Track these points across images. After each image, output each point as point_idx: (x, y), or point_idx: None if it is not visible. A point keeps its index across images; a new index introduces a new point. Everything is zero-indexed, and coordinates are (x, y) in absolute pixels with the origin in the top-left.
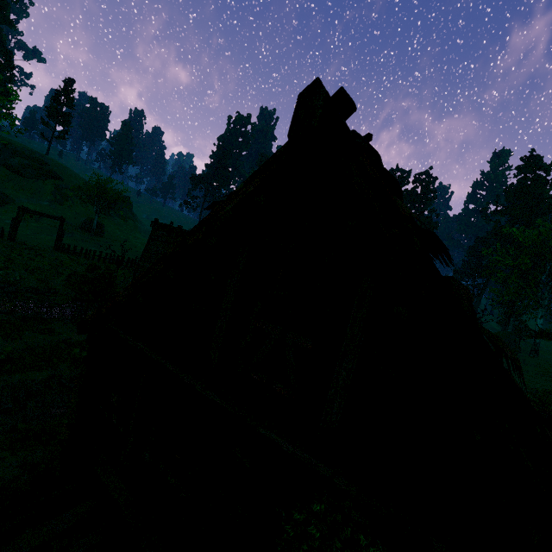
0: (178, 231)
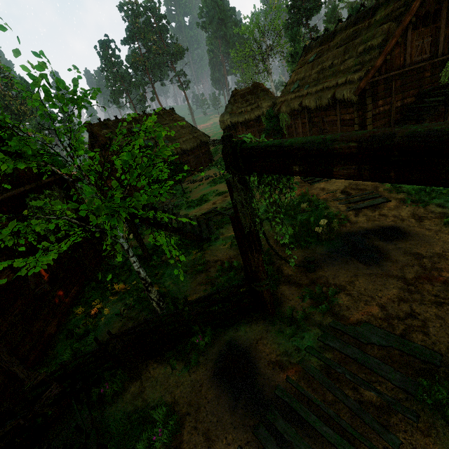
0: (112, 123)
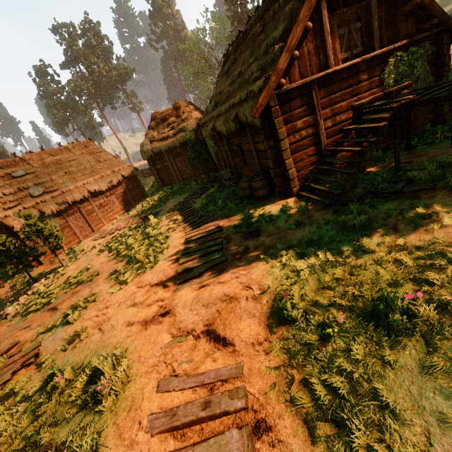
0: None
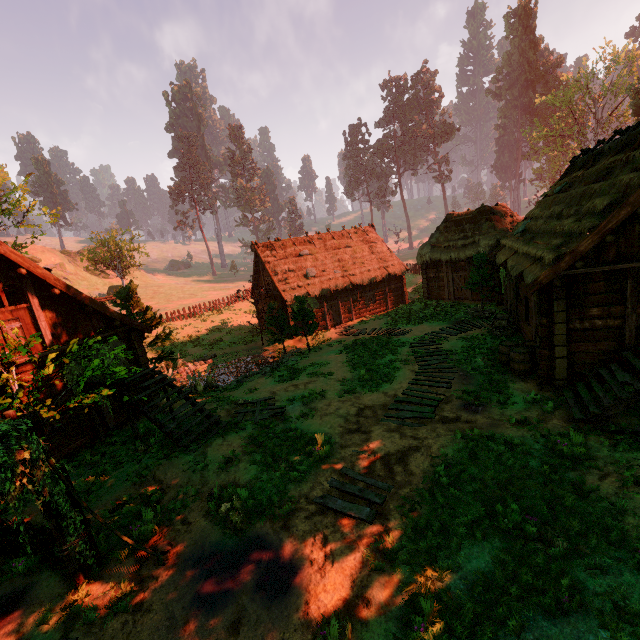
0: (281, 244)
